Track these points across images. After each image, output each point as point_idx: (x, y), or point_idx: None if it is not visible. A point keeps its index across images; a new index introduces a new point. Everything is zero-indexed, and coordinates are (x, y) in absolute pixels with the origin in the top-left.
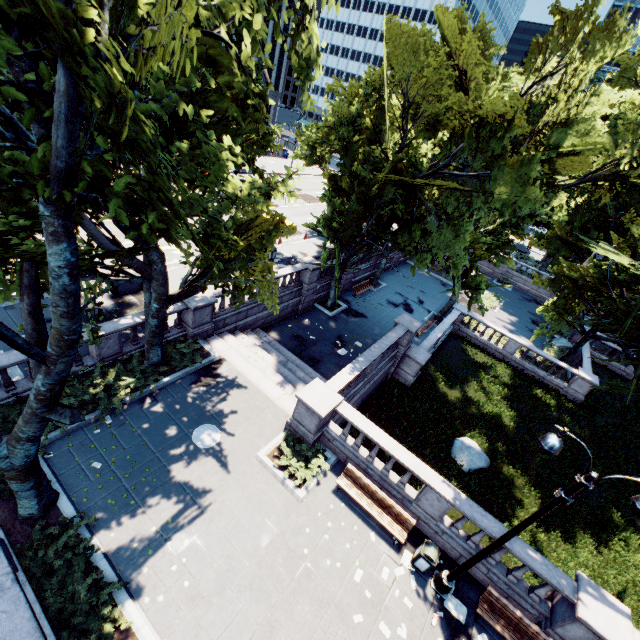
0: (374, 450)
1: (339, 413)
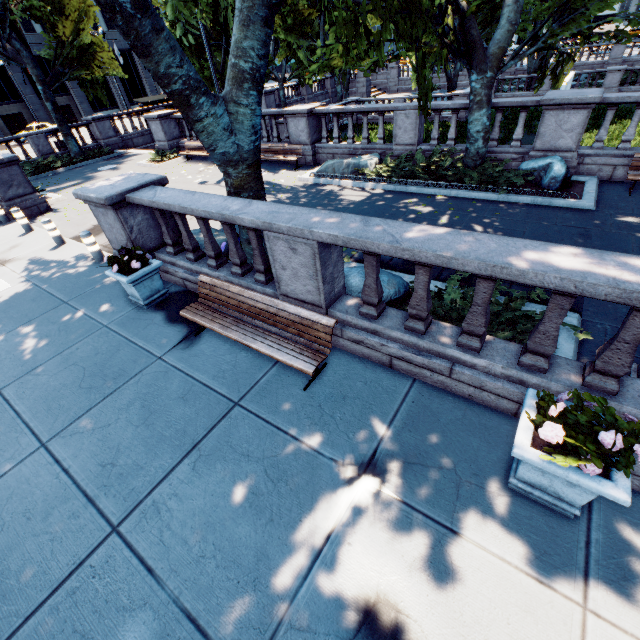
0: None
1: (173, 117)
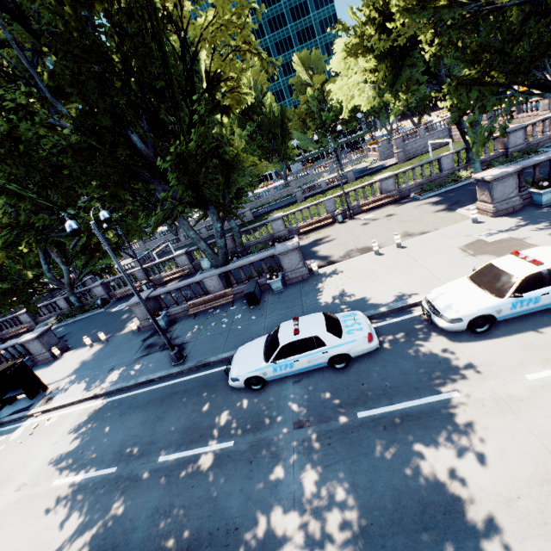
0: None
1: None
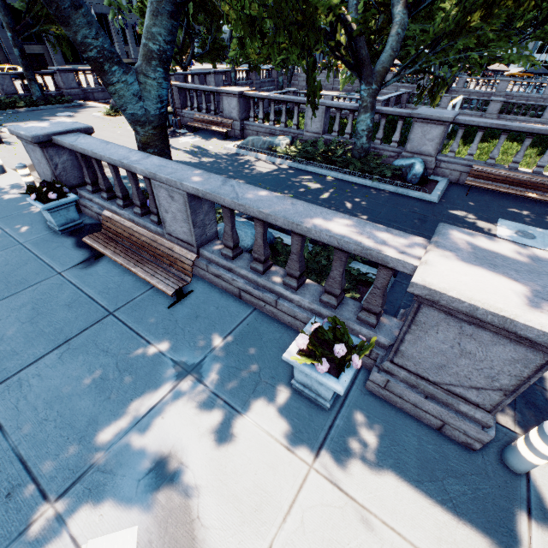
0: None
1: None
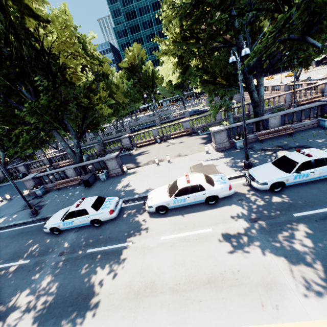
0: None
1: None
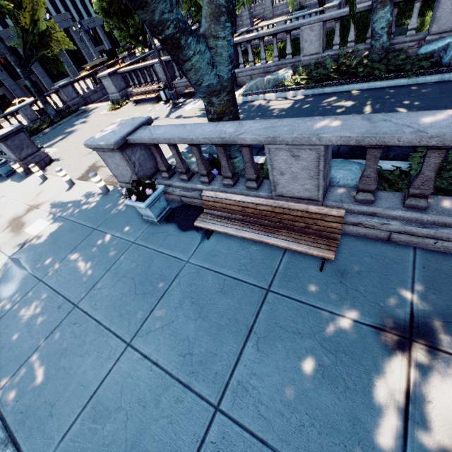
0: (141, 78)
1: (119, 72)
